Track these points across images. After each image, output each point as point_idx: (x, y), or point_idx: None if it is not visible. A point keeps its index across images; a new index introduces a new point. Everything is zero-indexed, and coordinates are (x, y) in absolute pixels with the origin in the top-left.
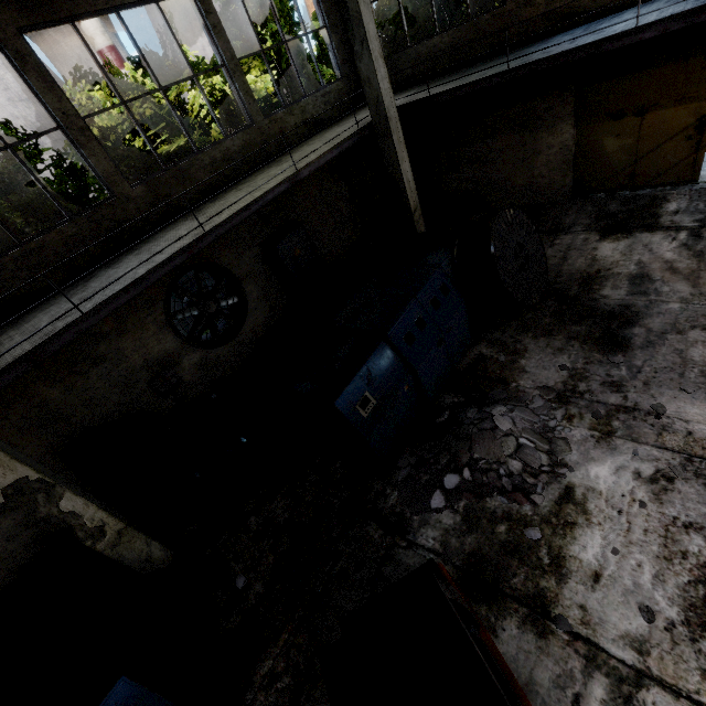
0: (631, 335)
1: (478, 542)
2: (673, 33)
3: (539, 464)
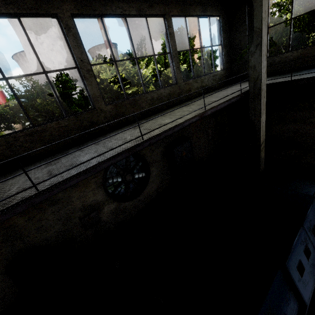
0: None
1: None
2: None
3: None
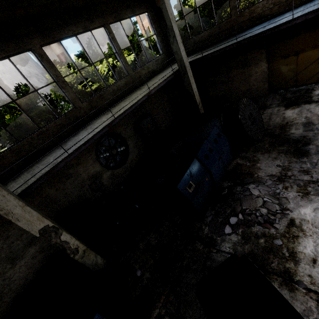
0: (309, 149)
1: (251, 247)
2: (307, 20)
3: (275, 209)
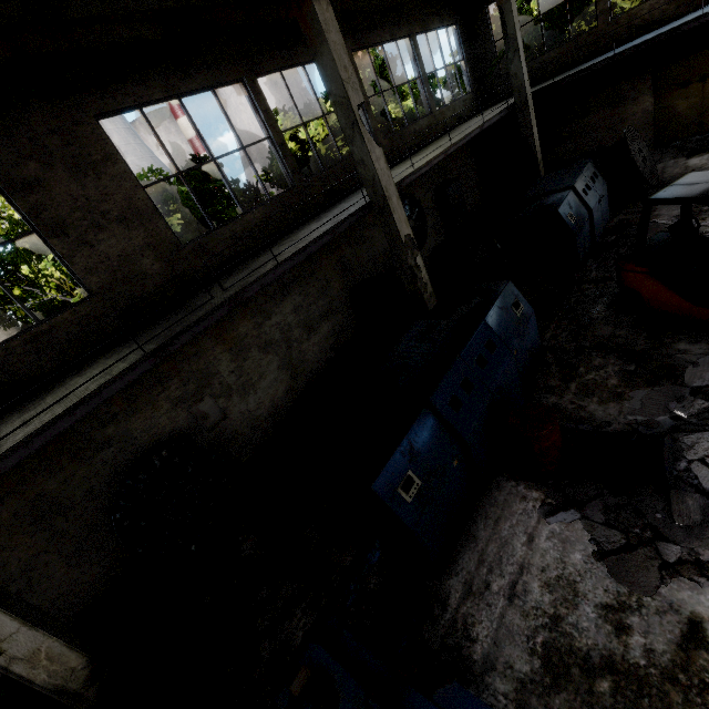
0: None
1: None
2: None
3: None
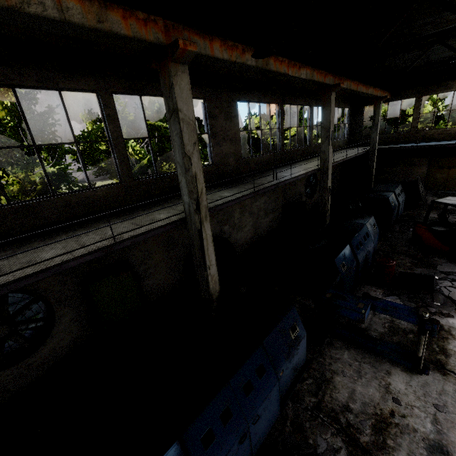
0: None
1: None
2: None
3: None
